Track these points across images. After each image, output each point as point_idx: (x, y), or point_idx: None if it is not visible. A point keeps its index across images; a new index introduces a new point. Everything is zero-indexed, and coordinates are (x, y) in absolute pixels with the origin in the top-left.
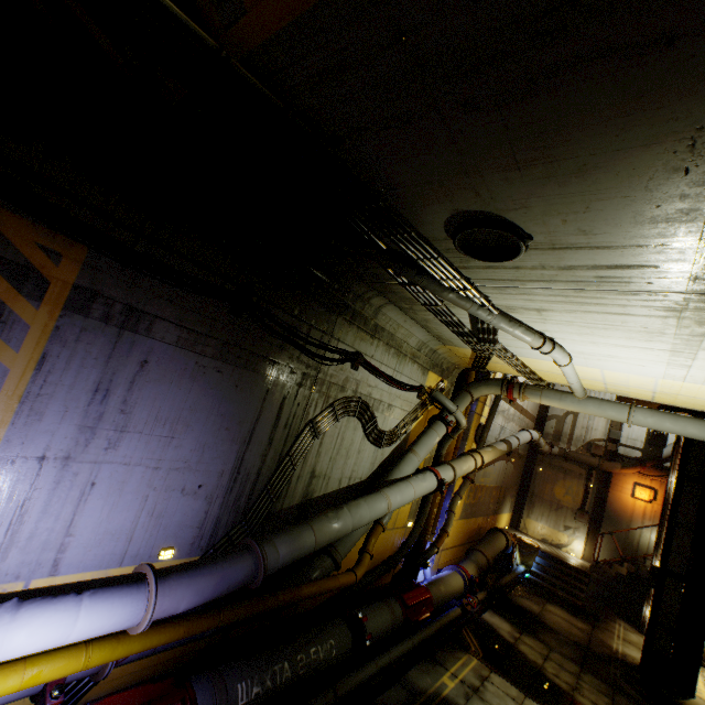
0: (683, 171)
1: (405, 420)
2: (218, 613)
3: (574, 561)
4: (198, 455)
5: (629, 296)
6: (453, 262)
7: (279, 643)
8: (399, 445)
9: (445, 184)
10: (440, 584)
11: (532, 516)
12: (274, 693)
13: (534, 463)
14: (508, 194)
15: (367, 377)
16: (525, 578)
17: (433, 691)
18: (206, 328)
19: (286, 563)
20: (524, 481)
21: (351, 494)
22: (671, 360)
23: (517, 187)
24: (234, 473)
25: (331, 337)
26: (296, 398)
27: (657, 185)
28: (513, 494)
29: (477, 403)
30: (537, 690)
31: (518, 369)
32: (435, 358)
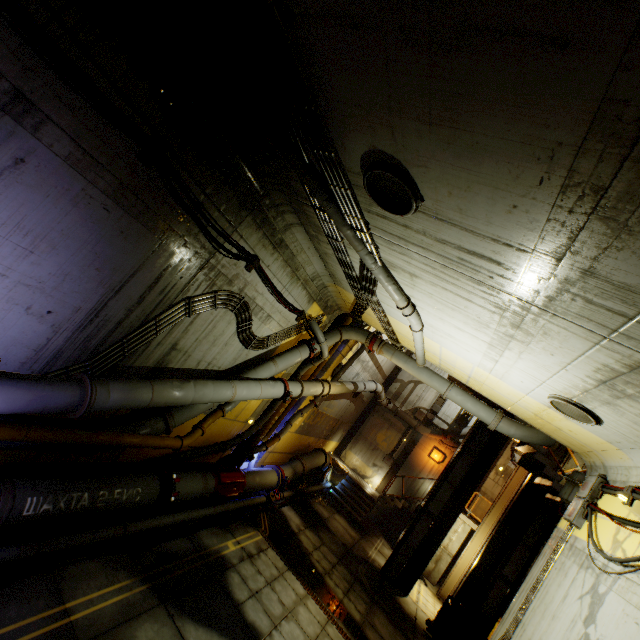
0: (539, 180)
1: (278, 334)
2: (27, 429)
3: (369, 490)
4: (57, 282)
5: (475, 285)
6: (360, 201)
7: (86, 477)
8: (265, 353)
9: (371, 114)
10: (257, 475)
11: (354, 449)
12: (65, 515)
13: (372, 410)
14: (416, 147)
15: (257, 282)
16: (329, 492)
17: (215, 549)
18: (106, 160)
19: (115, 408)
20: (359, 422)
21: (206, 377)
22: (487, 352)
23: (424, 143)
24: (92, 314)
25: (235, 230)
26: (182, 271)
27: (519, 186)
28: (347, 429)
29: (345, 346)
30: (299, 567)
31: (384, 326)
32: (324, 293)
